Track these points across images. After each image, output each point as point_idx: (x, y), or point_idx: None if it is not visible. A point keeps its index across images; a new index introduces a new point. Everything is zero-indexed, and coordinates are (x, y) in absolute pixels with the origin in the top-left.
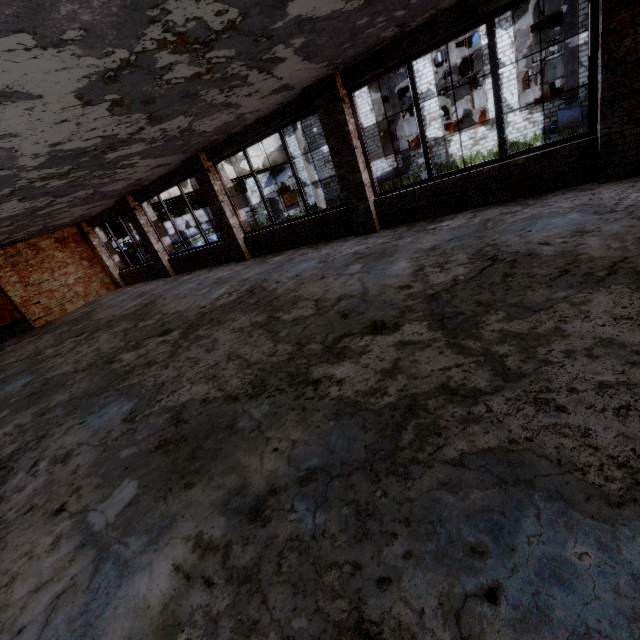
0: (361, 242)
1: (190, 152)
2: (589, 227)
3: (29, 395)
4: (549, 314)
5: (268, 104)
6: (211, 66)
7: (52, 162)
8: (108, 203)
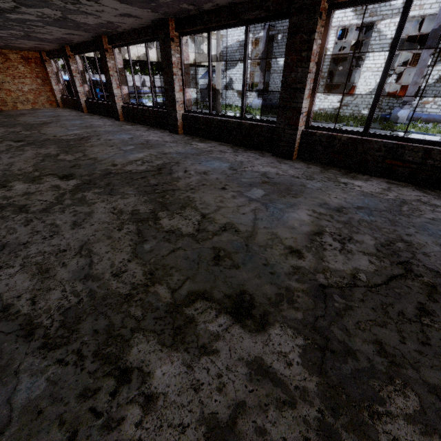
0: (163, 136)
1: (92, 33)
2: (211, 172)
3: None
4: (108, 197)
5: (129, 21)
6: None
7: None
8: (53, 45)
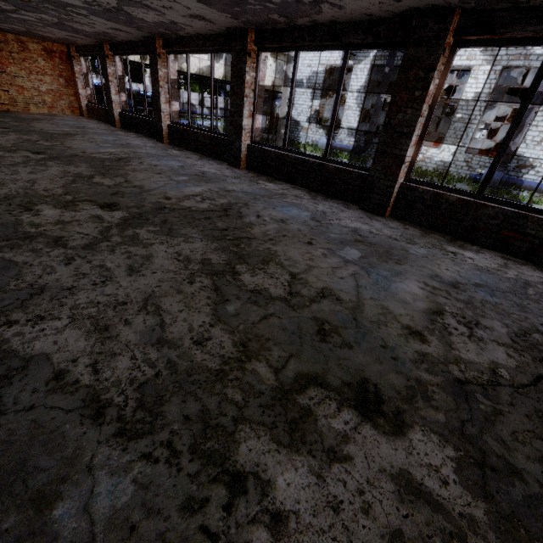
0: (221, 169)
1: (146, 32)
2: (291, 221)
3: None
4: (167, 238)
5: (198, 25)
6: None
7: None
8: (89, 40)
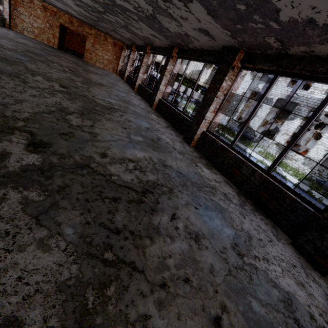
0: (142, 104)
1: (143, 41)
2: (133, 123)
3: (33, 52)
4: (65, 99)
5: (157, 41)
6: (107, 3)
7: (82, 2)
8: (129, 42)
